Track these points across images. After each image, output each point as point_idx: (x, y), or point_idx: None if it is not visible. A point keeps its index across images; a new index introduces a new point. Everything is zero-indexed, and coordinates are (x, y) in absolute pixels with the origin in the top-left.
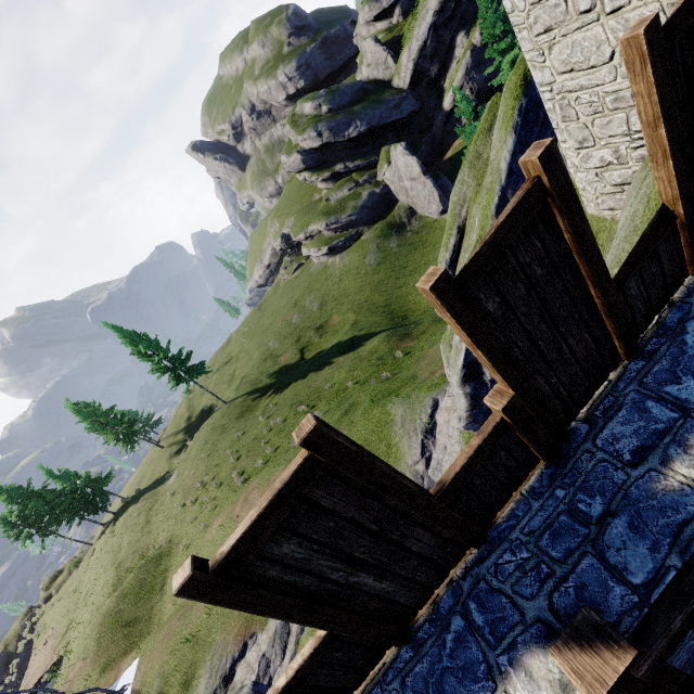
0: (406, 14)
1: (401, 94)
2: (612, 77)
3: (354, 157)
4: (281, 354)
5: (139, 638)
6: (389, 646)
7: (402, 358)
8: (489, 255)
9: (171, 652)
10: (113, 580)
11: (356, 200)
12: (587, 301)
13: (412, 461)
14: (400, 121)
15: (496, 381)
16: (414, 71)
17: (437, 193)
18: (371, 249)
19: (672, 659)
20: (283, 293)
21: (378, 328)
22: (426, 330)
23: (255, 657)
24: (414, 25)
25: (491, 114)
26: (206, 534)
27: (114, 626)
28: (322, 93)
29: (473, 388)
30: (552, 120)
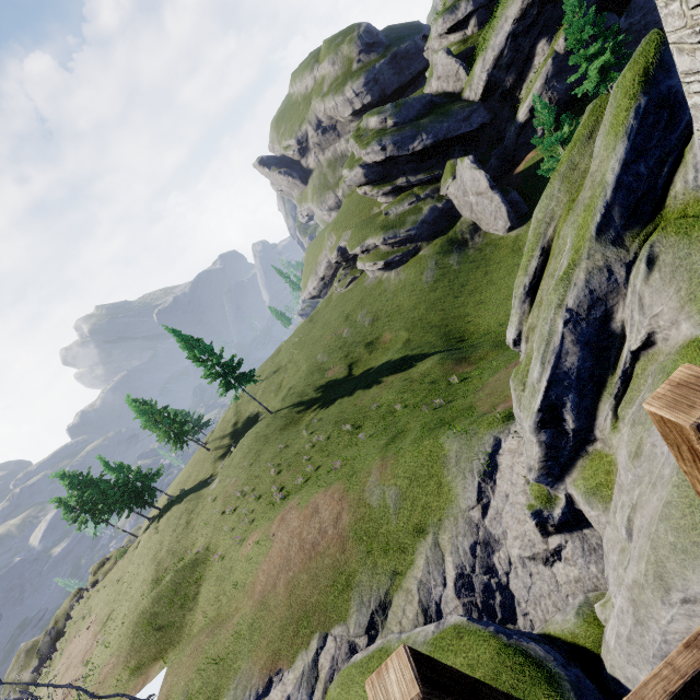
0: (481, 25)
1: (472, 106)
2: None
3: (417, 171)
4: (329, 367)
5: (169, 645)
6: None
7: (458, 384)
8: None
9: (197, 670)
10: (152, 578)
11: (416, 214)
12: None
13: (466, 505)
14: (469, 134)
15: (579, 430)
16: (488, 81)
17: (505, 209)
18: (429, 266)
19: None
20: (335, 306)
21: (432, 348)
22: (486, 355)
23: (279, 698)
24: (491, 35)
25: (593, 118)
26: (241, 547)
27: (147, 628)
28: (389, 107)
29: (550, 436)
30: (696, 119)
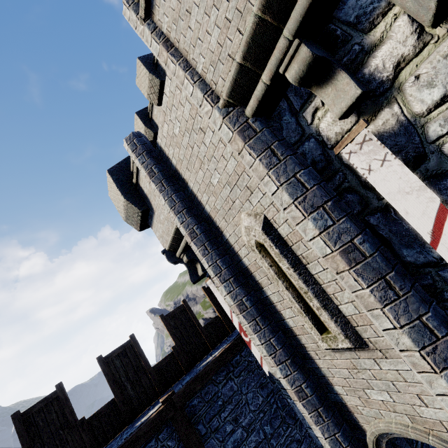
0: None
1: None
2: None
3: None
4: None
5: None
6: (125, 426)
7: None
8: (172, 313)
9: None
10: None
11: None
12: (197, 330)
13: None
14: None
15: None
16: None
17: None
18: None
19: (204, 442)
20: None
21: None
22: None
23: None
24: None
25: None
26: None
27: None
28: None
29: None
30: None
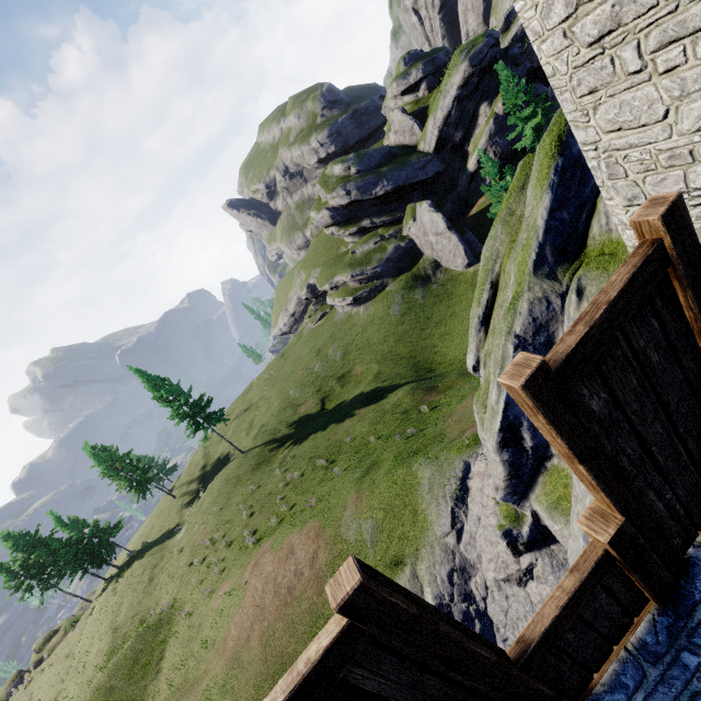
0: (431, 89)
1: (427, 157)
2: (666, 135)
3: (380, 214)
4: (301, 403)
5: None
6: None
7: (428, 413)
8: (597, 339)
9: None
10: (108, 648)
11: (381, 253)
12: None
13: (441, 532)
14: (425, 181)
15: (537, 448)
16: (439, 136)
17: (462, 247)
18: (395, 300)
19: None
20: (306, 341)
21: (403, 379)
22: (453, 383)
23: None
24: (439, 98)
25: (524, 173)
26: (211, 601)
27: None
28: (351, 157)
29: (511, 455)
30: (596, 178)
